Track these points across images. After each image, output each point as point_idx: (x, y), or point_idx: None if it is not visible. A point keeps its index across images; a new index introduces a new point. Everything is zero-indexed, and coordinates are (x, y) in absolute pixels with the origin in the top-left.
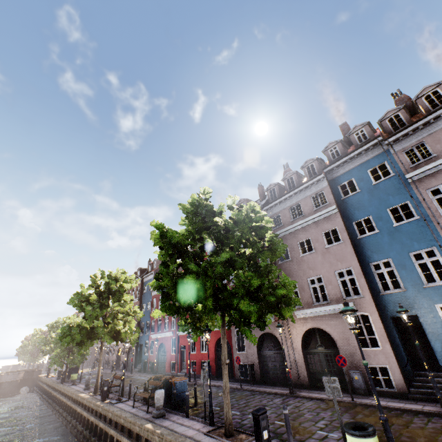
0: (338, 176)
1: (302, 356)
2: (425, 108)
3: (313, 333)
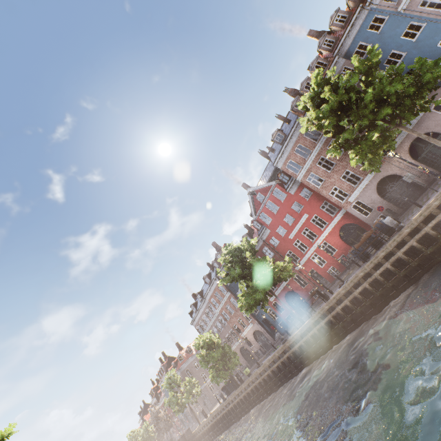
0: (347, 50)
1: (419, 164)
2: None
3: (414, 146)
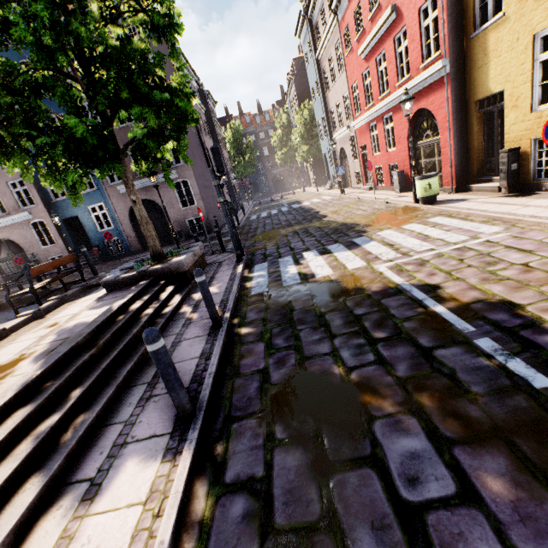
0: None
1: None
2: None
3: (2, 244)
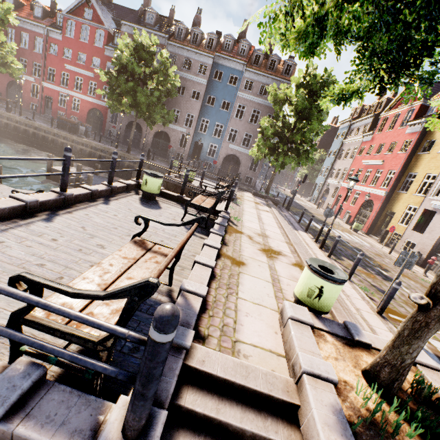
0: (219, 64)
1: (152, 140)
2: (268, 65)
3: (162, 133)
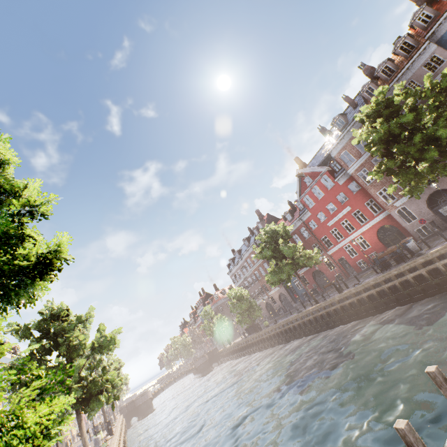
0: (444, 33)
1: None
2: None
3: None
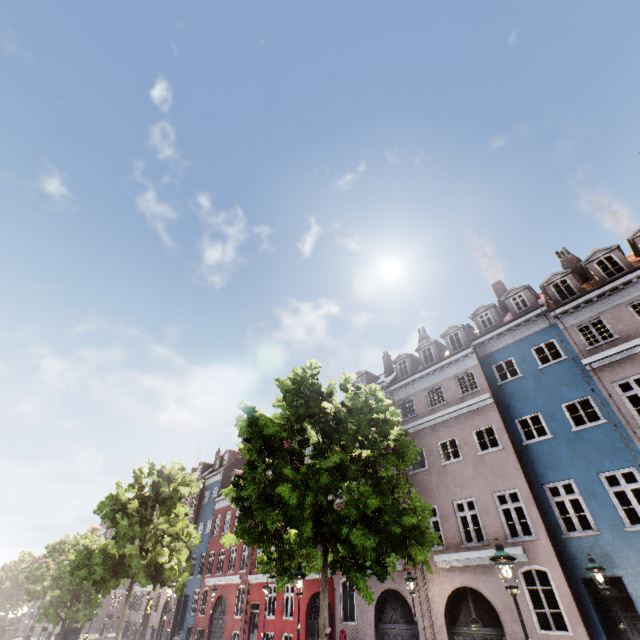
0: (492, 352)
1: (446, 637)
2: (599, 276)
3: (463, 597)
